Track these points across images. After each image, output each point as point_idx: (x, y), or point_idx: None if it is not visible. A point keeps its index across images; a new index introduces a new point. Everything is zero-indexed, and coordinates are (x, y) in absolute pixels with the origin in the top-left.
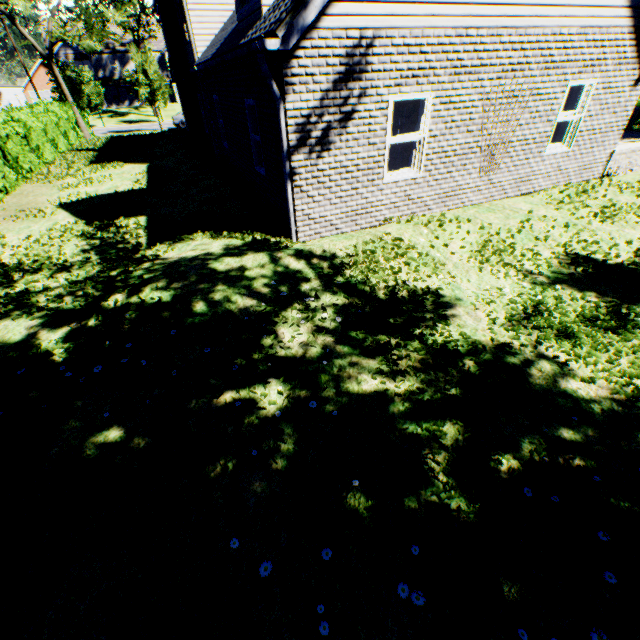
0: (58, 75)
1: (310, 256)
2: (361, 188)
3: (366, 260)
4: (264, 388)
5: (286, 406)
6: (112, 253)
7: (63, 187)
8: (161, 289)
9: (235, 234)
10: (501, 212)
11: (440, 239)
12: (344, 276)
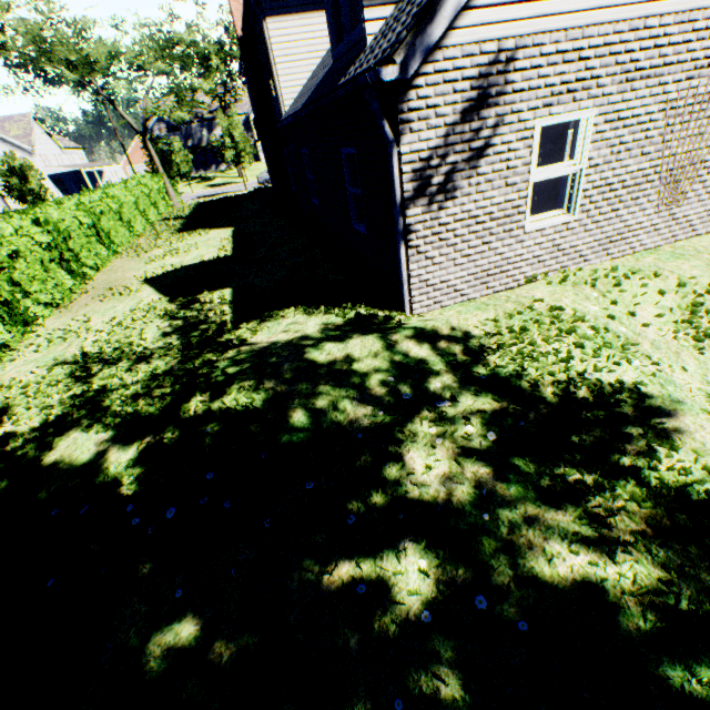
0: (151, 148)
1: (434, 337)
2: (494, 241)
3: (514, 340)
4: (396, 559)
5: (436, 599)
6: (194, 336)
7: (150, 260)
8: (249, 390)
9: (333, 308)
10: (696, 257)
11: (618, 304)
12: (487, 366)
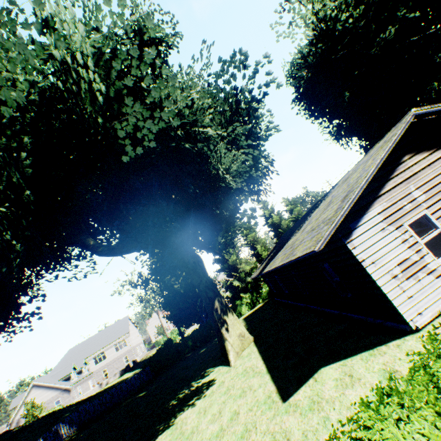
0: None
1: None
2: None
3: None
4: None
5: None
6: None
7: None
8: None
9: None
10: None
11: None
12: None
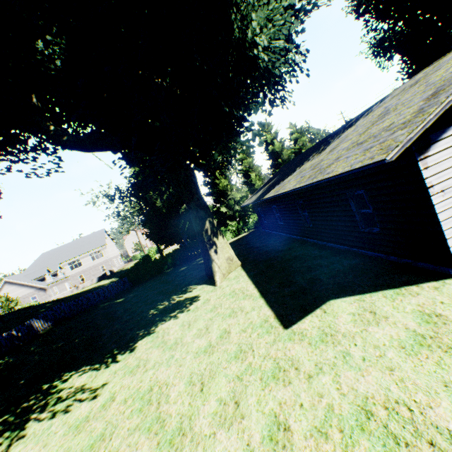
0: None
1: None
2: None
3: None
4: None
5: None
6: None
7: None
8: None
9: None
10: None
11: None
12: None
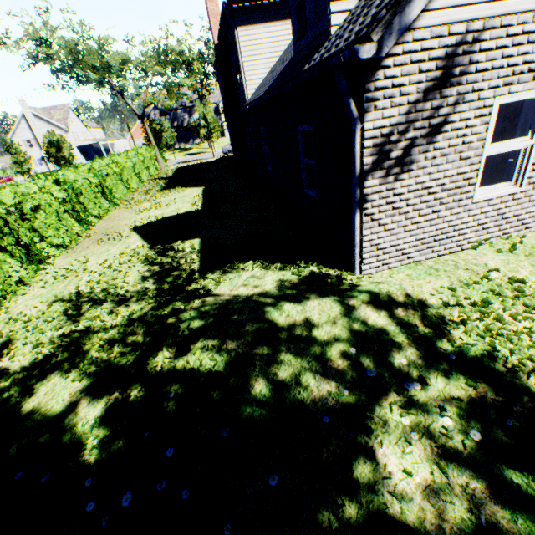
0: (147, 128)
1: (391, 303)
2: (443, 210)
3: (476, 313)
4: None
5: None
6: (167, 282)
7: (139, 211)
8: (212, 349)
9: (287, 263)
10: None
11: None
12: (452, 341)
